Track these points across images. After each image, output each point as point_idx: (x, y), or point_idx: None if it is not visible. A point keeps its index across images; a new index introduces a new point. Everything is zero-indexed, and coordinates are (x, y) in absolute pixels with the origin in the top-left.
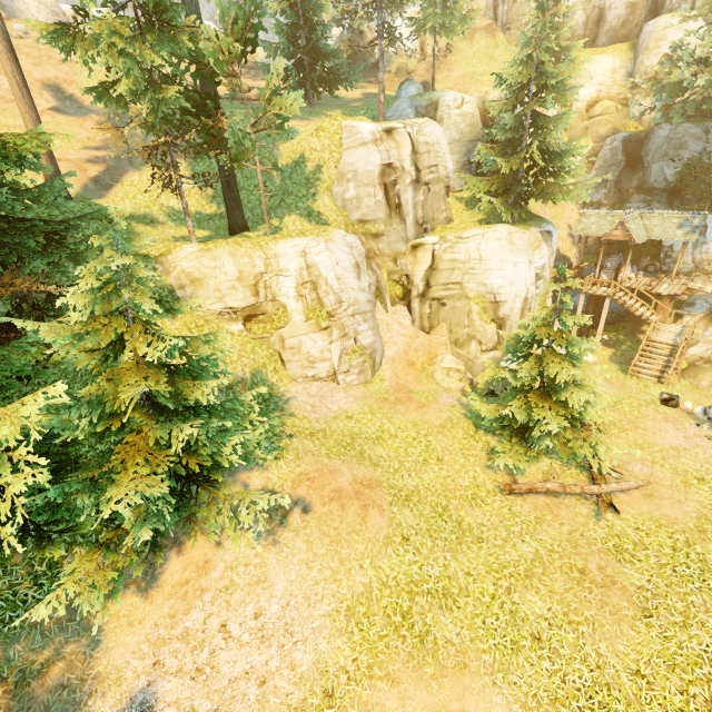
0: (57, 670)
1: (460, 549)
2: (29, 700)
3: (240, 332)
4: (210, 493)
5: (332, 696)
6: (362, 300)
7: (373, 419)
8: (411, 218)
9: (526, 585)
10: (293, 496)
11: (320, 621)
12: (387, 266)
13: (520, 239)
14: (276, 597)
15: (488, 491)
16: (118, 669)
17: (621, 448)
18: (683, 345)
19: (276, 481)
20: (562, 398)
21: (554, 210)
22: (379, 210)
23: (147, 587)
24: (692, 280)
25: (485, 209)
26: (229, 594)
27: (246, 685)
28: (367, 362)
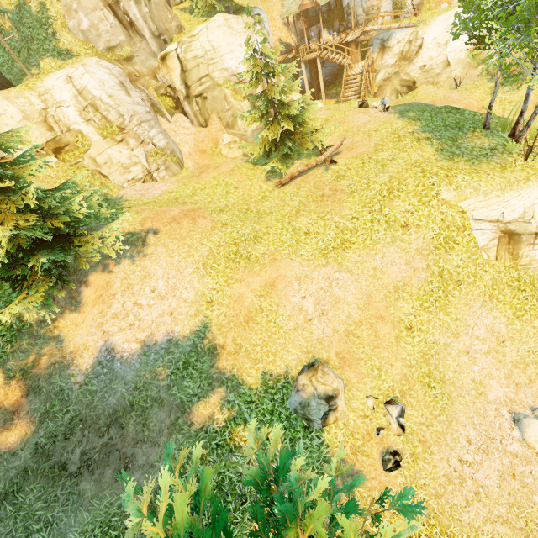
0: (44, 360)
1: (260, 221)
2: (36, 377)
3: (56, 164)
4: (82, 238)
5: (212, 302)
6: (141, 112)
7: (187, 187)
8: (147, 32)
9: (298, 216)
10: (144, 230)
11: (191, 276)
12: (151, 84)
13: (236, 24)
14: (160, 279)
15: (270, 191)
16: (83, 344)
17: (337, 138)
18: (366, 70)
19: (129, 227)
20: (287, 111)
21: (265, 5)
22: (118, 33)
23: (76, 308)
24: (366, 26)
25: (203, 8)
26: (131, 290)
27: (163, 319)
28: (169, 158)
